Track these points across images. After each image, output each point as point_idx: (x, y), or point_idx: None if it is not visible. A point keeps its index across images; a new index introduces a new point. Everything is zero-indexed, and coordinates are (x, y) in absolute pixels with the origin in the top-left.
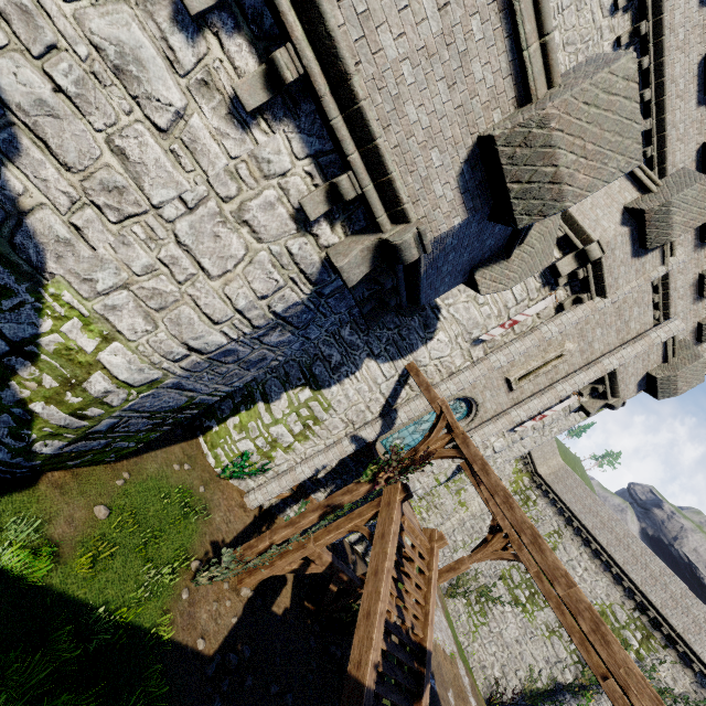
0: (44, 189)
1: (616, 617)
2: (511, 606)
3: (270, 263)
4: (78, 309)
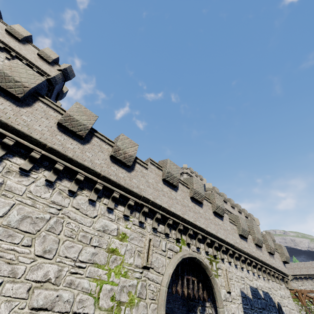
0: None
1: None
2: None
3: (291, 298)
4: None
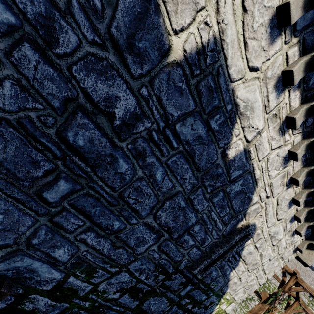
0: (238, 272)
1: (303, 301)
2: (258, 301)
3: (282, 264)
4: (227, 298)
